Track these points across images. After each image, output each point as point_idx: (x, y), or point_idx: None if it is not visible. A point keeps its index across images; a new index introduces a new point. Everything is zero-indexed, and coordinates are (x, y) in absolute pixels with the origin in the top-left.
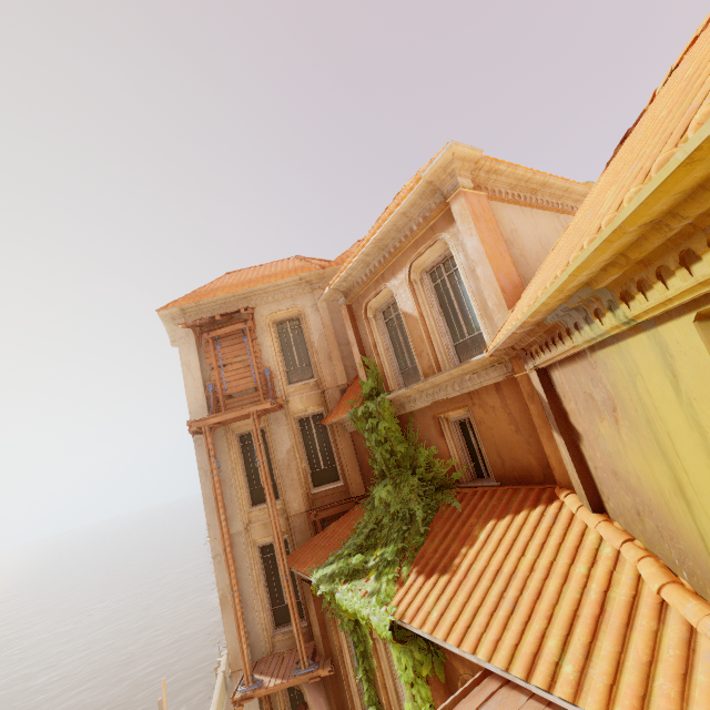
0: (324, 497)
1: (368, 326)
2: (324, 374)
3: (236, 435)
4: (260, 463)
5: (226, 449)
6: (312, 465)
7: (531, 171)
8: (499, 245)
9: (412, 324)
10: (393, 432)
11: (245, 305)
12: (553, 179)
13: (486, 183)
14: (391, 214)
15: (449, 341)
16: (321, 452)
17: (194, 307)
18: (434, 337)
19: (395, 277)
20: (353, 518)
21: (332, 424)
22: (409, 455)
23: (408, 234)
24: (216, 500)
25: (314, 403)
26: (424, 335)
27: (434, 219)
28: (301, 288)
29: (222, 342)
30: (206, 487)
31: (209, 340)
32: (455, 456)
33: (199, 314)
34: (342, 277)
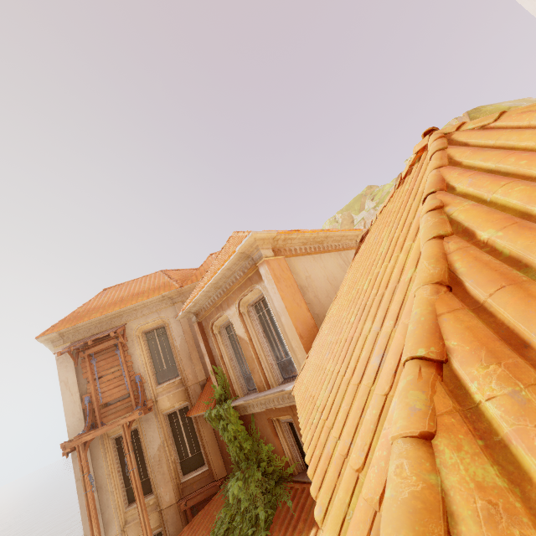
0: (192, 484)
1: (215, 341)
2: (186, 373)
3: (112, 439)
4: (130, 471)
5: (102, 456)
6: (181, 455)
7: (316, 232)
8: (296, 297)
9: (245, 346)
10: (239, 431)
11: (117, 322)
12: (332, 233)
13: (284, 246)
14: (219, 269)
15: (273, 359)
16: (188, 441)
17: (71, 330)
18: (261, 358)
19: (229, 309)
20: (215, 507)
21: (195, 416)
22: (254, 449)
23: (234, 281)
24: (90, 517)
25: (179, 399)
26: (254, 356)
27: (250, 273)
28: (164, 303)
29: (97, 356)
30: (83, 497)
31: (85, 357)
32: (287, 452)
33: (76, 334)
34: (191, 305)
